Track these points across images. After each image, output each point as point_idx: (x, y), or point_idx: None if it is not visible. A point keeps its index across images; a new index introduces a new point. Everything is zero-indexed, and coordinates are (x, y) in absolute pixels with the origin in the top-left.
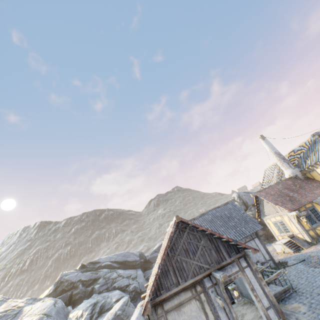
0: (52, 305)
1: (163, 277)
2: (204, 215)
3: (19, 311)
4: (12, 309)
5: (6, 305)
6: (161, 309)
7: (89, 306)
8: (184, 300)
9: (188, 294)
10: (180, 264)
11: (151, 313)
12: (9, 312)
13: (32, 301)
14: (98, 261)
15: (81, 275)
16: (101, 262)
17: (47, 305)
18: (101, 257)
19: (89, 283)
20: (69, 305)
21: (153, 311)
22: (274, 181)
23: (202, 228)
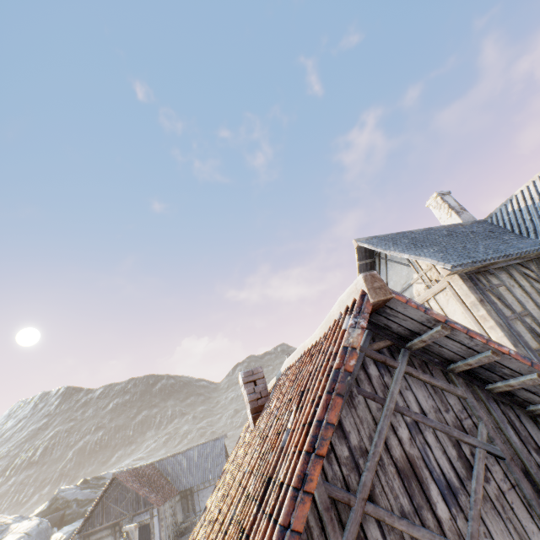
0: (36, 525)
1: (95, 517)
2: (191, 450)
3: (6, 528)
4: (0, 525)
5: None
6: (88, 539)
7: (71, 529)
8: (105, 535)
9: (109, 531)
10: (109, 509)
11: None
12: None
13: (20, 518)
14: (104, 476)
15: (79, 493)
16: (107, 478)
17: (32, 524)
18: (110, 471)
19: (85, 504)
20: (60, 526)
21: None
22: None
23: (128, 484)
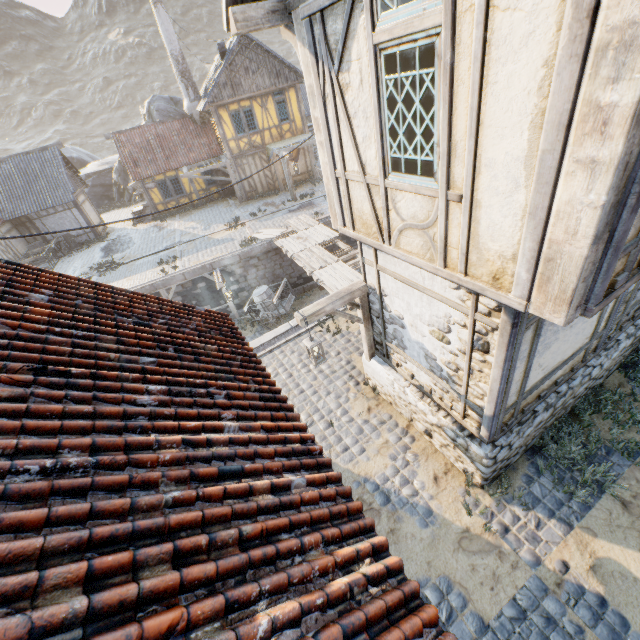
0: None
1: None
2: (1, 163)
3: None
4: None
5: None
6: None
7: None
8: None
9: None
10: None
11: None
12: None
13: None
14: None
15: None
16: None
17: None
18: None
19: None
20: None
21: None
22: None
23: None
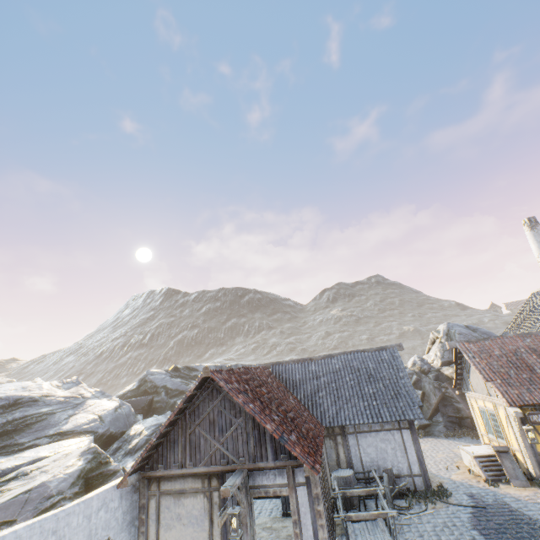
0: (113, 408)
1: (169, 447)
2: (331, 358)
3: (81, 402)
4: (76, 397)
5: (75, 390)
6: (157, 486)
7: (153, 425)
8: (189, 489)
9: (197, 484)
10: (197, 439)
11: (143, 485)
12: (73, 399)
13: (100, 395)
14: (196, 368)
15: (169, 380)
16: (200, 370)
17: (109, 406)
18: (202, 364)
19: (174, 394)
20: (149, 412)
21: (146, 483)
22: (537, 323)
23: (237, 400)
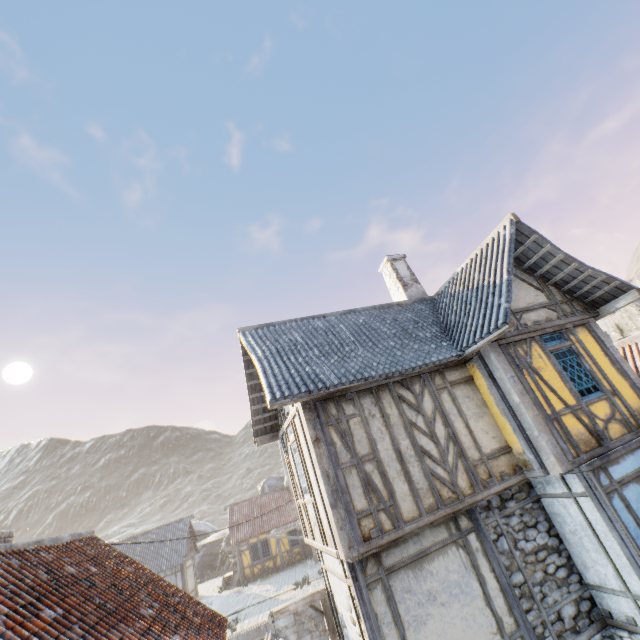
0: None
1: None
2: (149, 533)
3: None
4: None
5: None
6: None
7: None
8: None
9: None
10: None
11: None
12: None
13: None
14: None
15: None
16: None
17: None
18: None
19: None
20: None
21: None
22: None
23: None
